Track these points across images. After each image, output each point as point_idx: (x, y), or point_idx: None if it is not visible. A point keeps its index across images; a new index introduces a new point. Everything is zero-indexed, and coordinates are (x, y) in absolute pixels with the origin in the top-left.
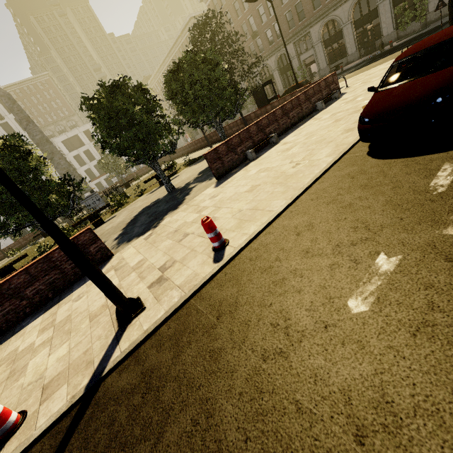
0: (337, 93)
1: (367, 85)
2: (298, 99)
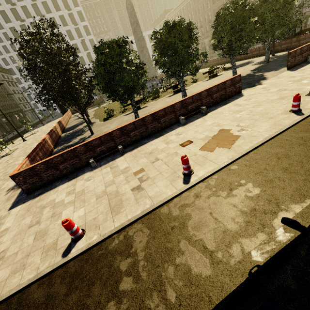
0: None
1: None
2: None
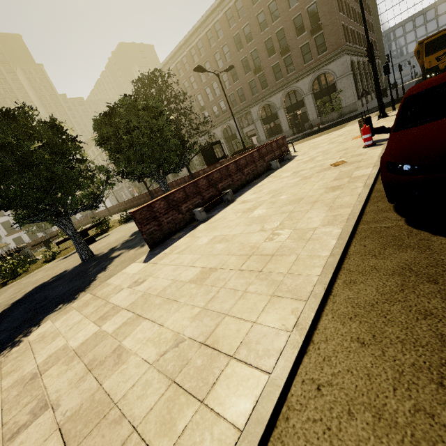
0: (290, 154)
1: (318, 149)
2: (252, 156)
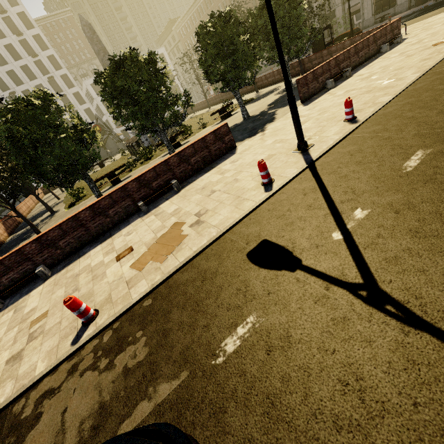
0: (400, 37)
1: (430, 31)
2: (368, 40)
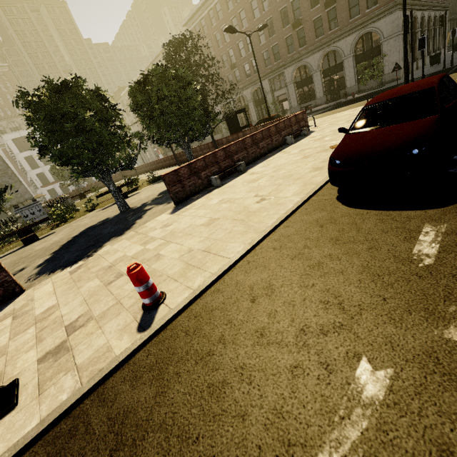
0: (307, 130)
1: (334, 127)
2: (269, 130)
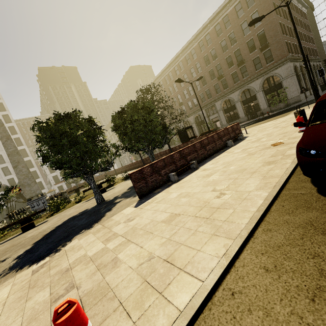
0: (242, 135)
1: (264, 132)
2: (212, 137)
